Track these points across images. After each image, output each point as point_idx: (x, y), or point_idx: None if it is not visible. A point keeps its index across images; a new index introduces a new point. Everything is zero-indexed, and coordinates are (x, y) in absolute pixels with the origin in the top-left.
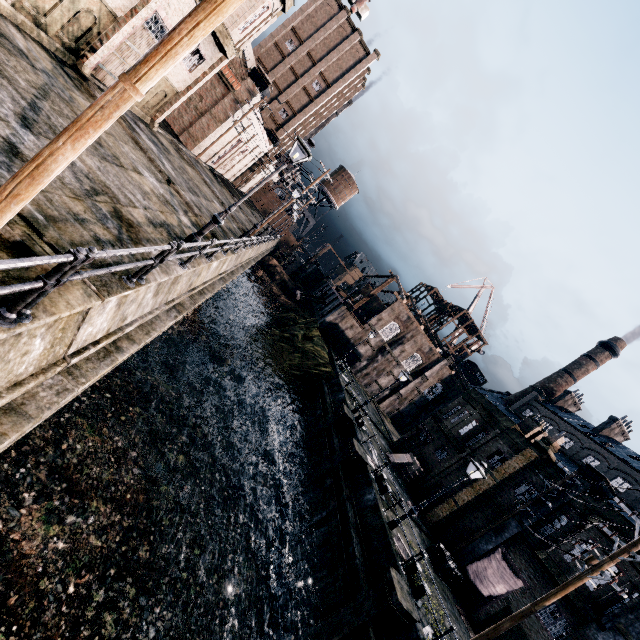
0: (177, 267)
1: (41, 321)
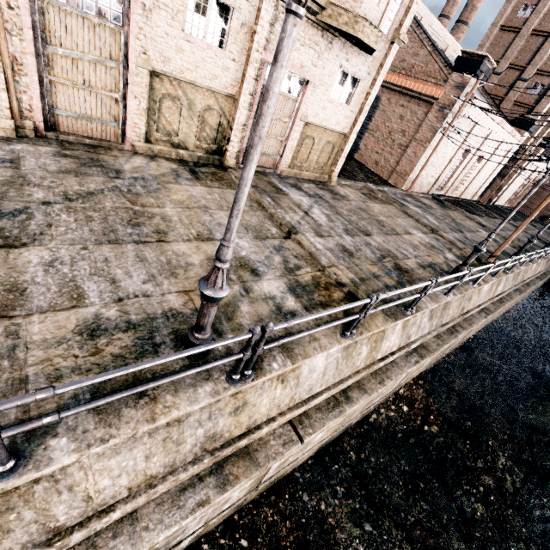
0: None
1: None
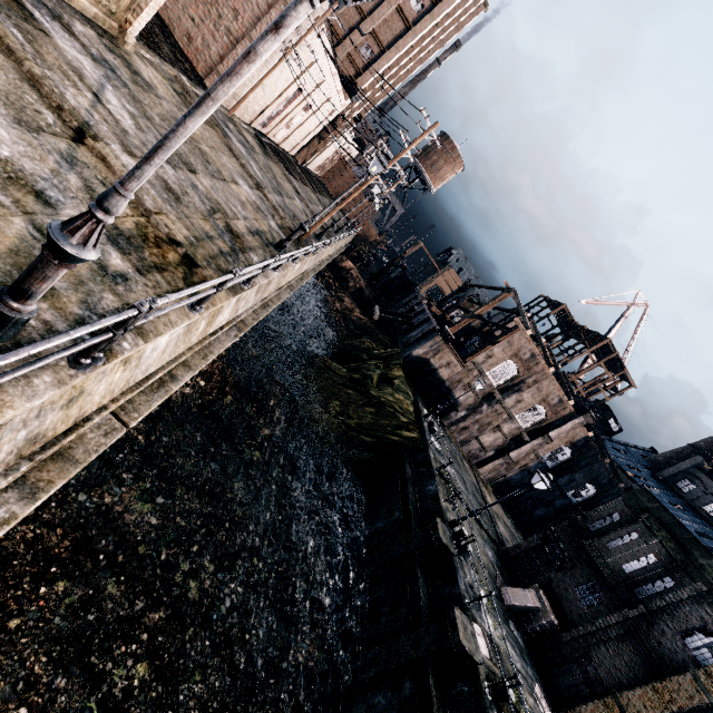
0: None
1: None
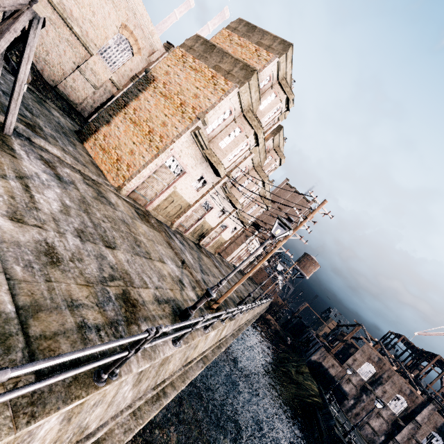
0: (239, 314)
1: (225, 324)
